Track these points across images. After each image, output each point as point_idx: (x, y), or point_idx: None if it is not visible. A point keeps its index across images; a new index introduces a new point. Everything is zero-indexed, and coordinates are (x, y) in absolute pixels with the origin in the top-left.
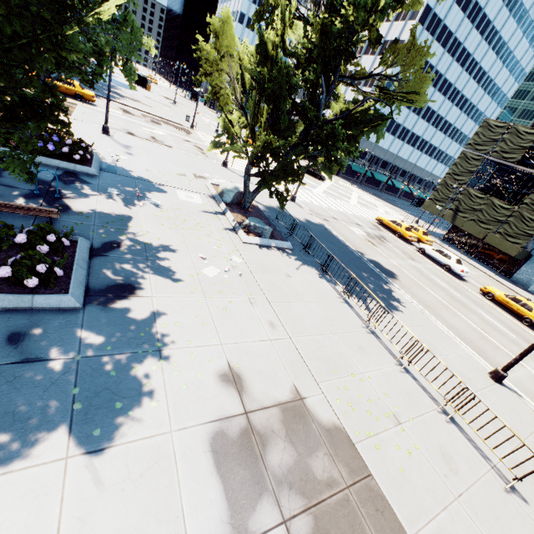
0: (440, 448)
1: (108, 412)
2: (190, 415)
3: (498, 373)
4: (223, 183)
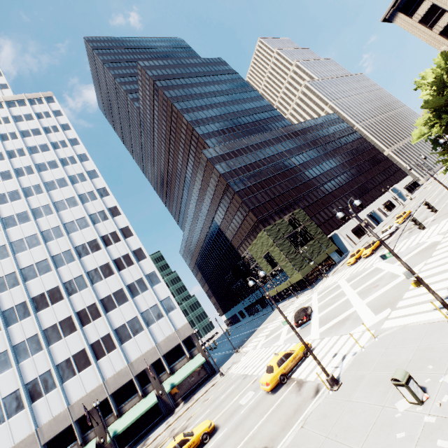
0: None
1: None
2: None
3: None
4: None
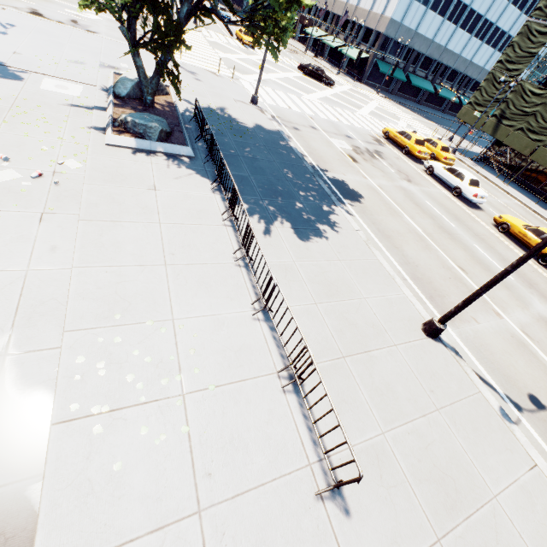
0: (234, 431)
1: None
2: None
3: (432, 325)
4: (128, 72)
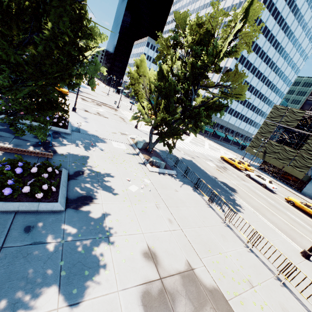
0: (280, 304)
1: (80, 277)
2: (128, 279)
3: (306, 252)
4: (136, 138)
